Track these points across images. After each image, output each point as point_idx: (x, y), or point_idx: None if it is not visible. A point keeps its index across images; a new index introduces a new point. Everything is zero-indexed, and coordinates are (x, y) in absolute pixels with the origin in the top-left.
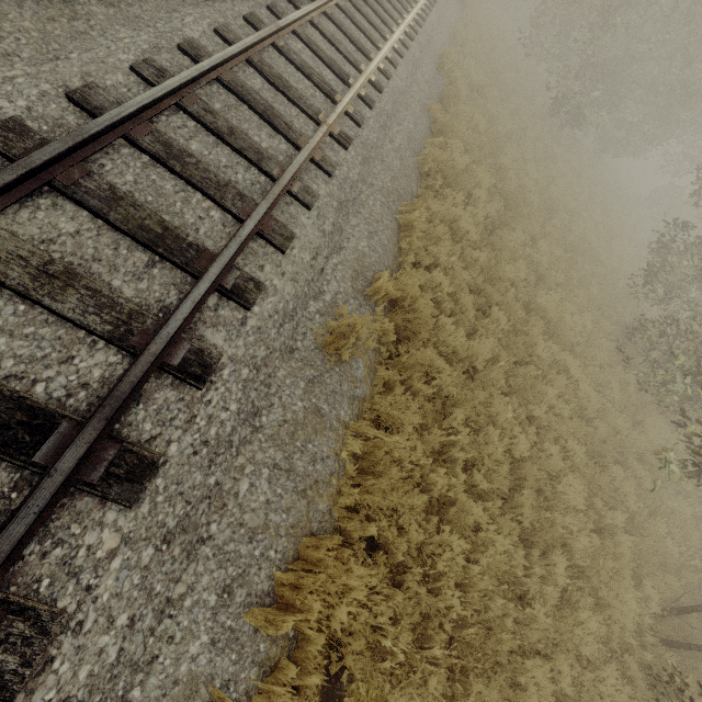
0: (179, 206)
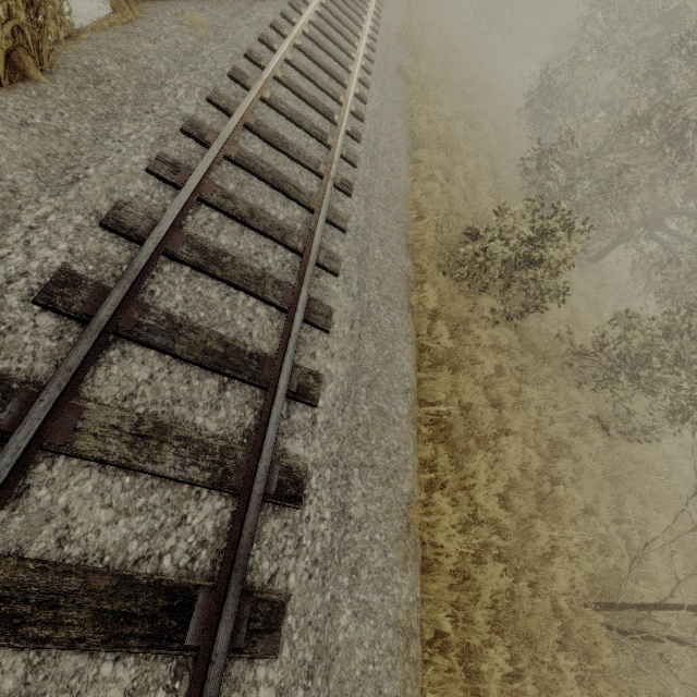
0: None
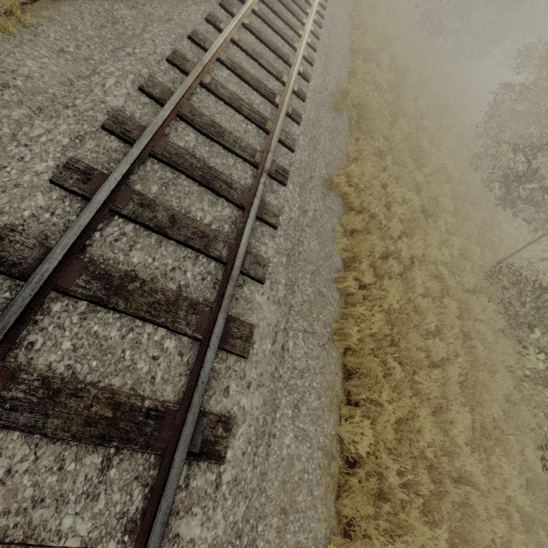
0: (275, 40)
